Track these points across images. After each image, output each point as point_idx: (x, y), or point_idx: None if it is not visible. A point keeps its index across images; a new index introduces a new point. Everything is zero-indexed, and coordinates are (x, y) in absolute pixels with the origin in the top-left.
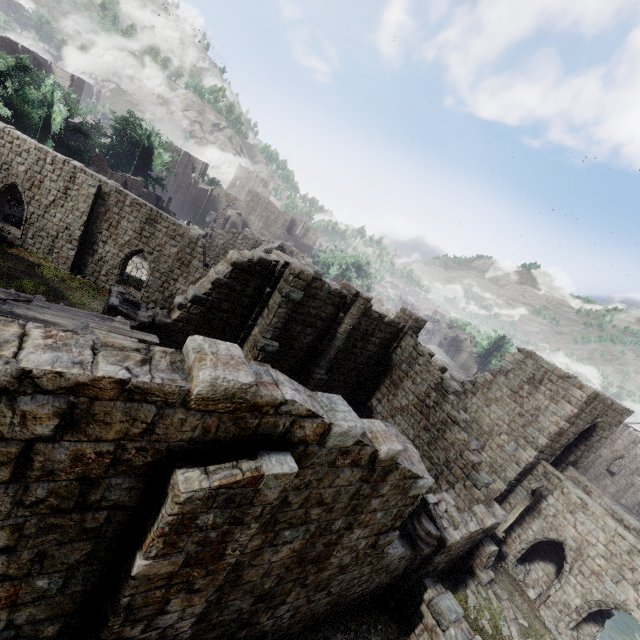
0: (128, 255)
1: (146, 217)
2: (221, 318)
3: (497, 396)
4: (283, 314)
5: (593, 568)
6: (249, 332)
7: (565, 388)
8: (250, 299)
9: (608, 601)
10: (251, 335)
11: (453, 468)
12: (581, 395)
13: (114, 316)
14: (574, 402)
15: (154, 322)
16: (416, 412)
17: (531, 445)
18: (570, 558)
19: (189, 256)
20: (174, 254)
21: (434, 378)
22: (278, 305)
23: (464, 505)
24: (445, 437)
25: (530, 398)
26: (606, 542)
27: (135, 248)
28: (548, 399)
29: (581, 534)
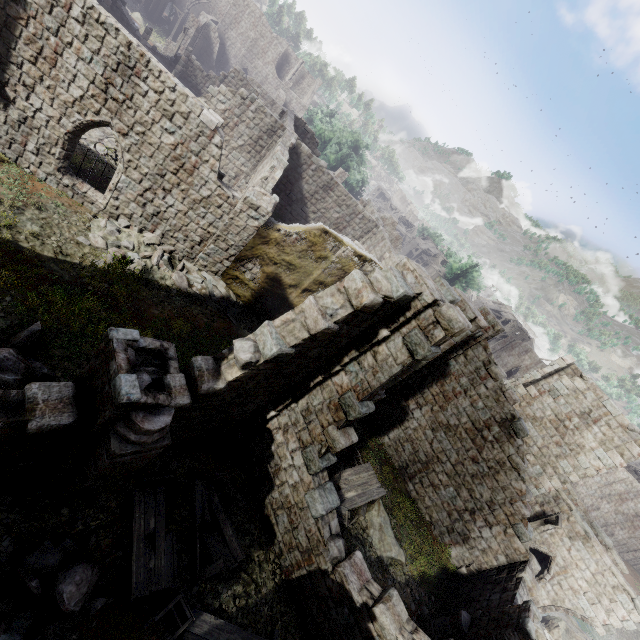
0: (79, 126)
1: (117, 58)
2: (299, 365)
3: (537, 415)
4: (398, 372)
5: (573, 586)
6: (329, 376)
7: (623, 439)
8: (350, 339)
9: (577, 613)
10: (332, 382)
11: (497, 511)
12: (639, 454)
13: (127, 411)
14: (627, 457)
15: (196, 392)
16: (467, 438)
17: (559, 477)
18: (553, 571)
19: (195, 157)
20: (168, 147)
21: (503, 411)
22: (401, 367)
23: (498, 548)
24: (497, 478)
25: (576, 433)
26: (595, 572)
27: (93, 116)
28: (598, 442)
29: (573, 558)
